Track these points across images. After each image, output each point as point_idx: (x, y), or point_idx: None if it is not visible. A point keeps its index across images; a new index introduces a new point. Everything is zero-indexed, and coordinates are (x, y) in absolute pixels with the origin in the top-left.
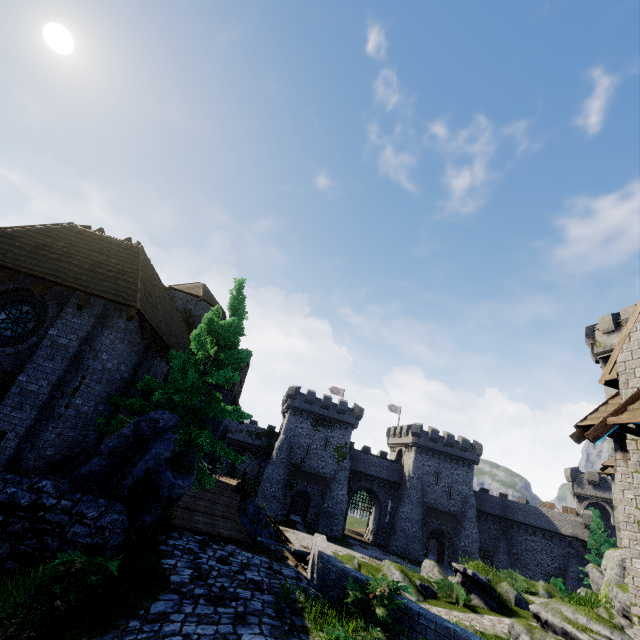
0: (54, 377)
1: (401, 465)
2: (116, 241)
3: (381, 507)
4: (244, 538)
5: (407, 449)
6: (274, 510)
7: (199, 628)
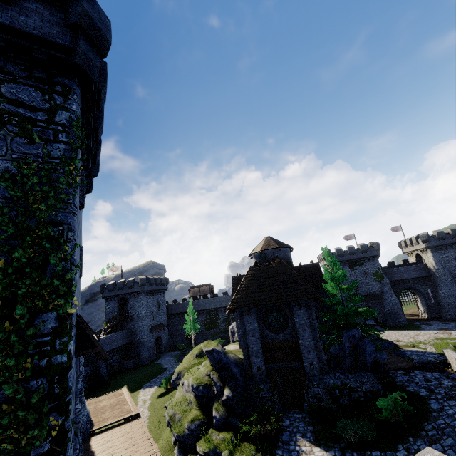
0: (311, 336)
1: (424, 264)
2: (273, 265)
3: (423, 295)
4: (413, 364)
5: (423, 252)
6: None
7: None
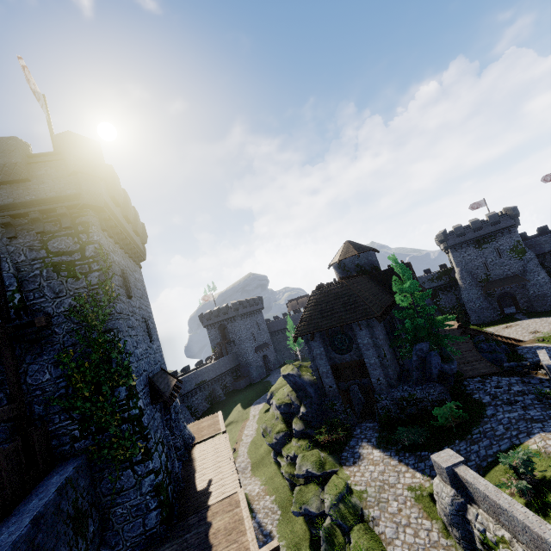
0: (375, 355)
1: None
2: (334, 286)
3: None
4: (497, 370)
5: None
6: (488, 316)
7: (511, 415)
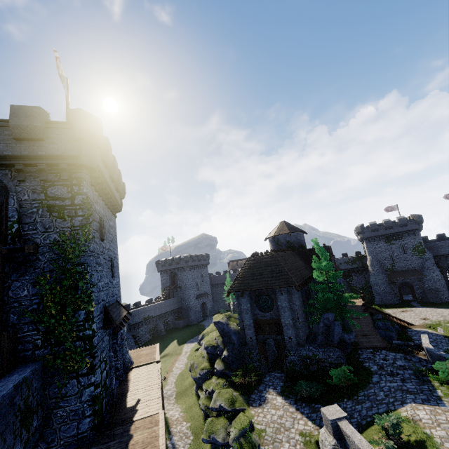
0: (290, 317)
1: None
2: (265, 256)
3: None
4: (386, 345)
5: None
6: (390, 299)
7: (391, 384)
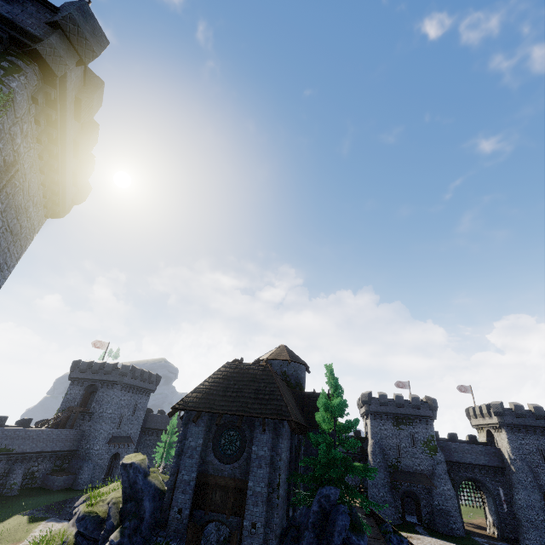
0: (266, 479)
1: (496, 447)
2: (255, 366)
3: (493, 496)
4: None
5: (495, 429)
6: (389, 515)
7: None
